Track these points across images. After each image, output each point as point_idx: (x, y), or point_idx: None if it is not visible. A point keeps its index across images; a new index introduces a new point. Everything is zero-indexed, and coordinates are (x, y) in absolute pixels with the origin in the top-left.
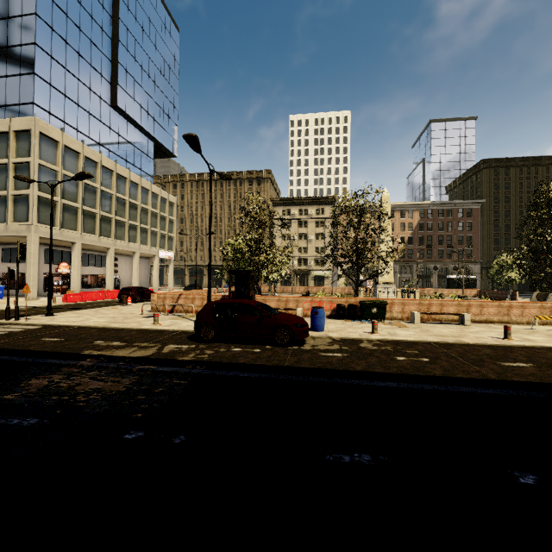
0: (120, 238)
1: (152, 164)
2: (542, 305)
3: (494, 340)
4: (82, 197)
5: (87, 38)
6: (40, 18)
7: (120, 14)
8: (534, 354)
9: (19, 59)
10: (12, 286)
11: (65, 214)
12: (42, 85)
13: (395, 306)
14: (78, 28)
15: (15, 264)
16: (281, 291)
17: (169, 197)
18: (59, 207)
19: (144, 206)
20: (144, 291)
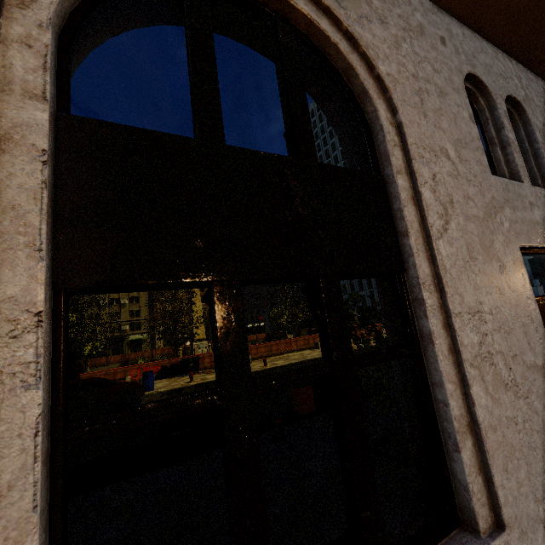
0: None
1: None
2: (286, 341)
3: (259, 368)
4: None
5: None
6: None
7: None
8: (273, 371)
9: None
10: None
11: None
12: None
13: (206, 359)
14: None
15: None
16: (92, 364)
17: None
18: None
19: None
20: None
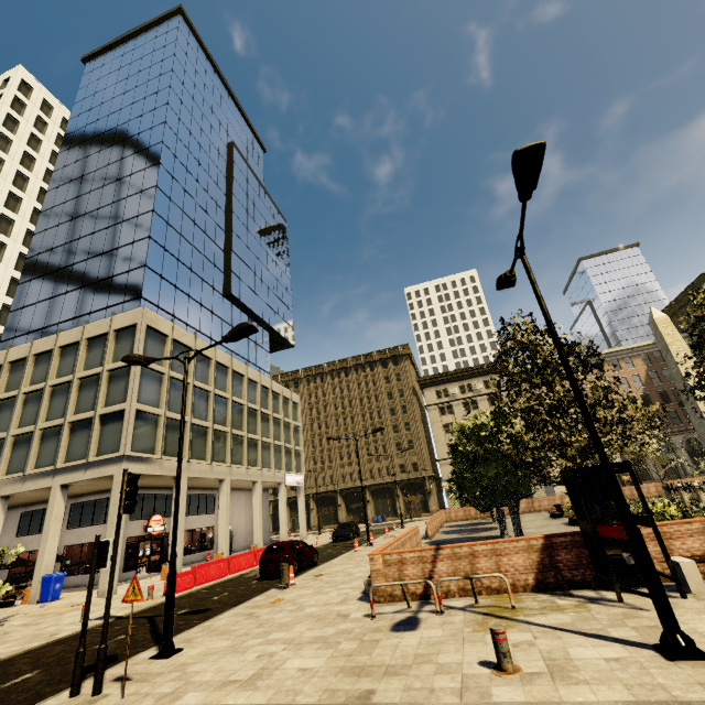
0: (237, 462)
1: (268, 357)
2: None
3: None
4: (191, 406)
5: (201, 231)
6: (156, 214)
7: (233, 208)
8: None
9: (129, 256)
10: (75, 569)
11: (169, 433)
12: (153, 278)
13: None
14: (193, 222)
15: (86, 528)
16: (487, 513)
17: (292, 395)
18: (163, 423)
19: (264, 411)
20: (298, 547)
